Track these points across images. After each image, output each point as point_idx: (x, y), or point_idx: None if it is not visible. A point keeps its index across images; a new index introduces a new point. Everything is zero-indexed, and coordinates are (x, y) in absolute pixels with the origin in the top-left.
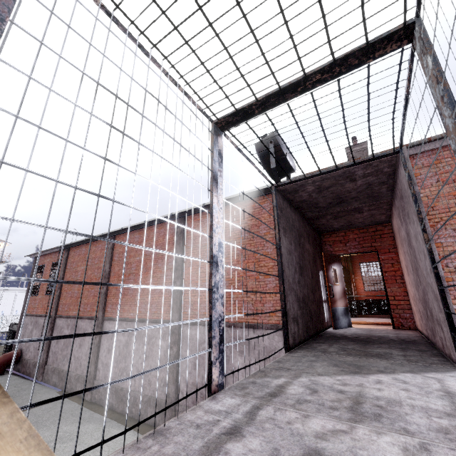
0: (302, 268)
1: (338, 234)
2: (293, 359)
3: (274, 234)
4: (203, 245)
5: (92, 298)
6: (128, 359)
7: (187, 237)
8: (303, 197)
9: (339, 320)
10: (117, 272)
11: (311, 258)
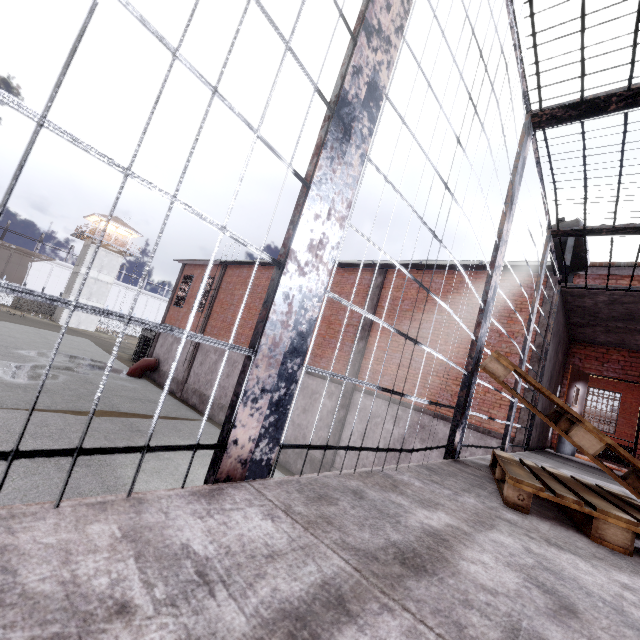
0: (551, 378)
1: (596, 348)
2: (540, 457)
3: (505, 324)
4: (403, 310)
5: (249, 330)
6: None
7: (384, 295)
8: (584, 303)
9: (564, 445)
10: None
11: (558, 369)
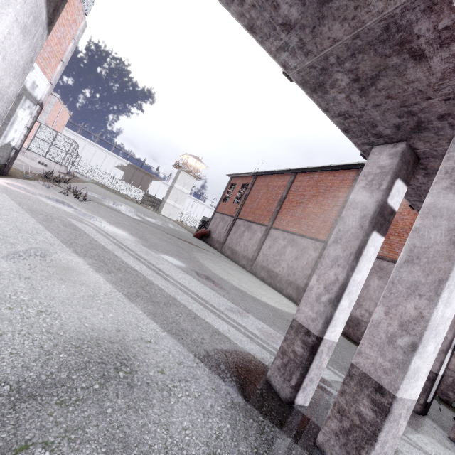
0: None
1: None
2: None
3: None
4: None
5: (266, 212)
6: (282, 256)
7: None
8: None
9: None
10: (290, 199)
11: None
